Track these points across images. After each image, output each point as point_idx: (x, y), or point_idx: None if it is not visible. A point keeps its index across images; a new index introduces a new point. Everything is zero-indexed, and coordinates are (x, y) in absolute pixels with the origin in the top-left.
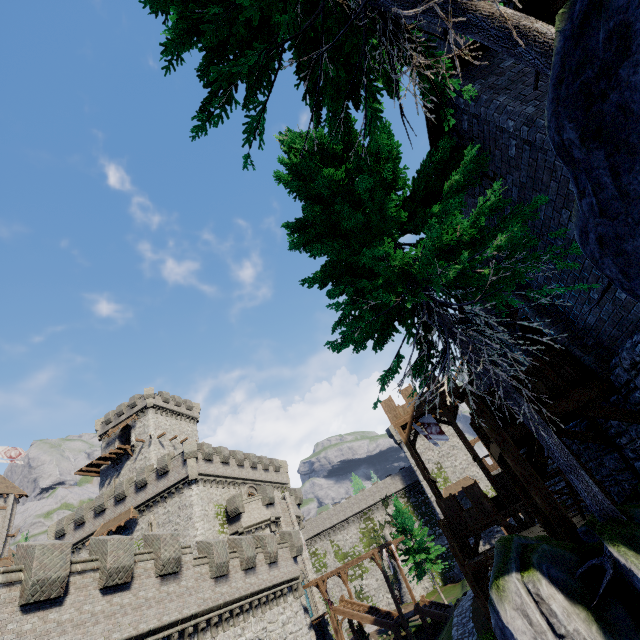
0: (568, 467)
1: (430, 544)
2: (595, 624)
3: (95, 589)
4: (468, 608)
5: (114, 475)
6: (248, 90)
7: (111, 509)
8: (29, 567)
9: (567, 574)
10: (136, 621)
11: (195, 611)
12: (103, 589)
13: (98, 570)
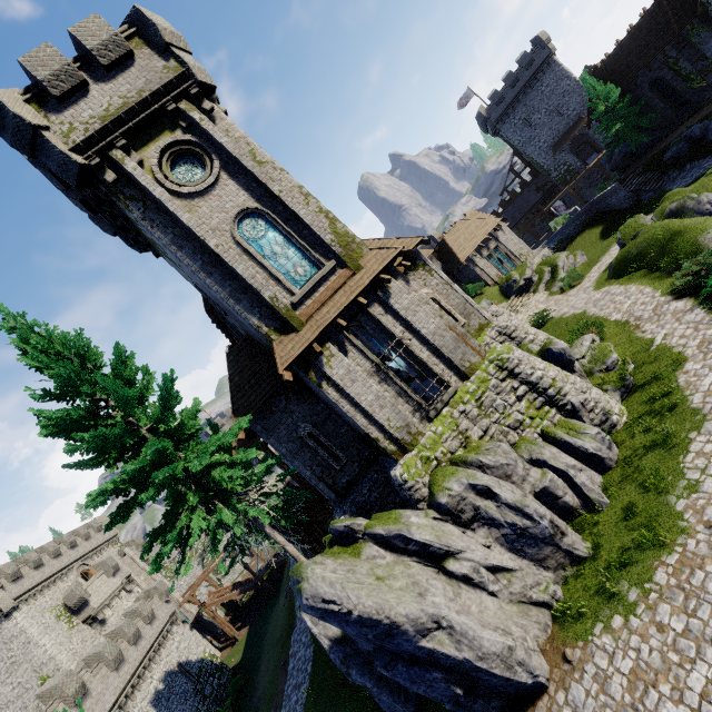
0: None
1: None
2: None
3: None
4: None
5: None
6: None
7: None
8: None
9: None
10: None
11: (115, 699)
12: None
13: None
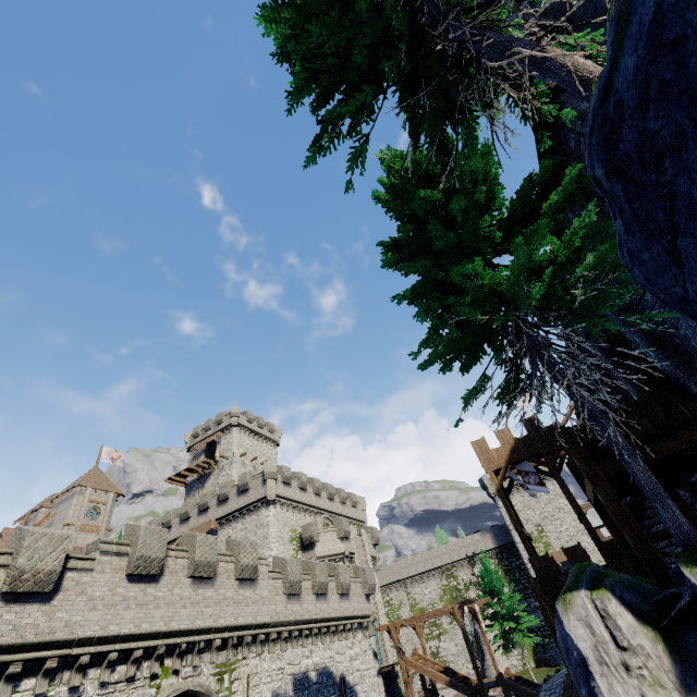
0: (654, 495)
1: (521, 613)
2: (662, 644)
3: (184, 576)
4: (559, 684)
5: (198, 487)
6: (354, 125)
7: (195, 518)
8: (135, 543)
9: (641, 599)
10: (216, 614)
11: (267, 620)
12: (190, 578)
13: (187, 560)
